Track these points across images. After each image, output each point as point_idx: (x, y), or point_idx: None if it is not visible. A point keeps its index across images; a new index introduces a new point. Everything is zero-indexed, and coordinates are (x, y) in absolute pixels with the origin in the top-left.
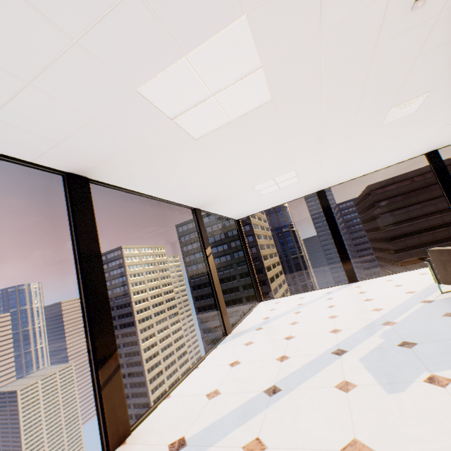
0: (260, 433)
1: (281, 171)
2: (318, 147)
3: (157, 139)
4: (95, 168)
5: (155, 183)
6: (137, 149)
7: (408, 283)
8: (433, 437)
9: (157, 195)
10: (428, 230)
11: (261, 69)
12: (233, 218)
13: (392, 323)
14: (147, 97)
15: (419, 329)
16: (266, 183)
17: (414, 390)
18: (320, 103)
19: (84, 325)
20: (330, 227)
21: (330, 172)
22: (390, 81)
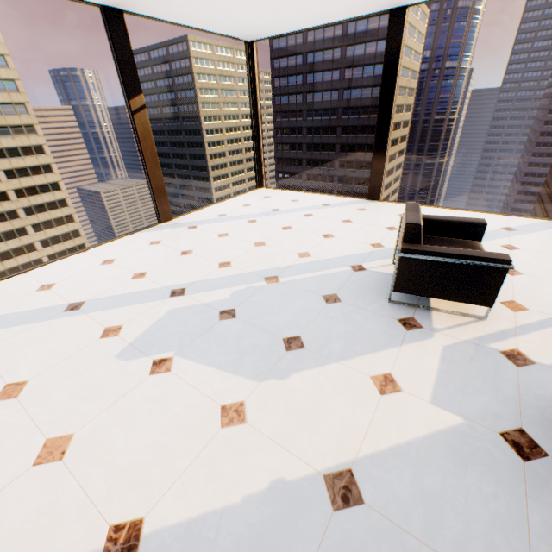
0: (4, 341)
1: None
2: None
3: None
4: None
5: None
6: None
7: None
8: (58, 410)
9: None
10: None
11: None
12: (236, 37)
13: (273, 282)
14: None
15: (272, 302)
16: None
17: (132, 365)
18: None
19: None
20: (381, 100)
21: None
22: None
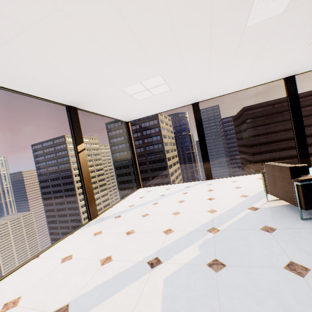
0: None
1: (145, 74)
2: (176, 47)
3: None
4: None
5: None
6: None
7: (246, 186)
8: None
9: None
10: (275, 142)
11: None
12: (122, 120)
13: (216, 231)
14: None
15: (235, 244)
16: (136, 87)
17: None
18: None
19: None
20: (198, 134)
21: (199, 84)
22: None
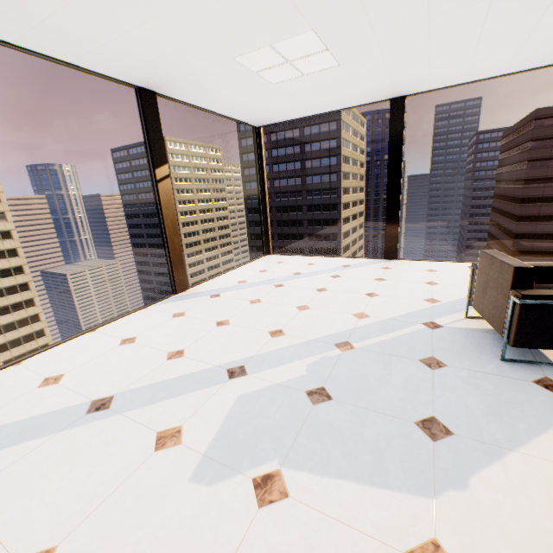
0: (0, 473)
1: (279, 28)
2: None
3: None
4: None
5: None
6: None
7: (447, 284)
8: None
9: (4, 37)
10: None
11: None
12: (247, 122)
13: (348, 348)
14: None
15: (365, 373)
16: (263, 56)
17: (222, 492)
18: None
19: None
20: (389, 170)
21: (406, 55)
22: None
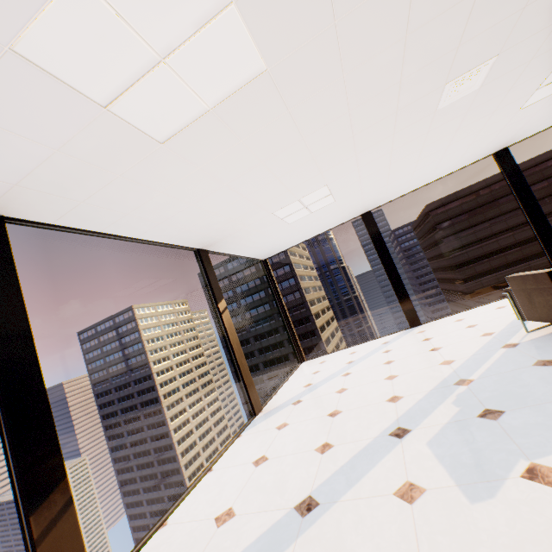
0: None
1: (308, 188)
2: (352, 150)
3: (94, 144)
4: (6, 198)
5: (122, 217)
6: (67, 163)
7: (483, 322)
8: None
9: (133, 235)
10: (499, 252)
11: (233, 6)
12: (258, 258)
13: (468, 382)
14: (39, 63)
15: (505, 388)
16: (291, 207)
17: (509, 495)
18: (344, 75)
19: (4, 446)
20: (381, 258)
21: (374, 186)
22: (441, 35)
